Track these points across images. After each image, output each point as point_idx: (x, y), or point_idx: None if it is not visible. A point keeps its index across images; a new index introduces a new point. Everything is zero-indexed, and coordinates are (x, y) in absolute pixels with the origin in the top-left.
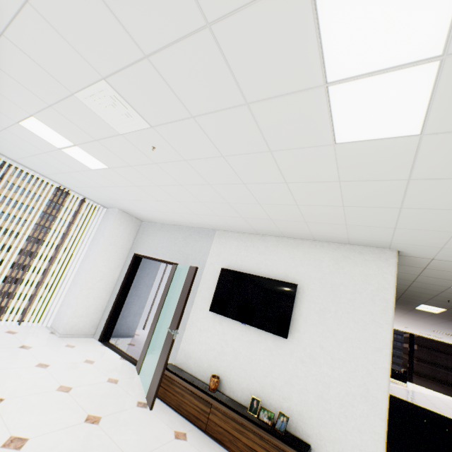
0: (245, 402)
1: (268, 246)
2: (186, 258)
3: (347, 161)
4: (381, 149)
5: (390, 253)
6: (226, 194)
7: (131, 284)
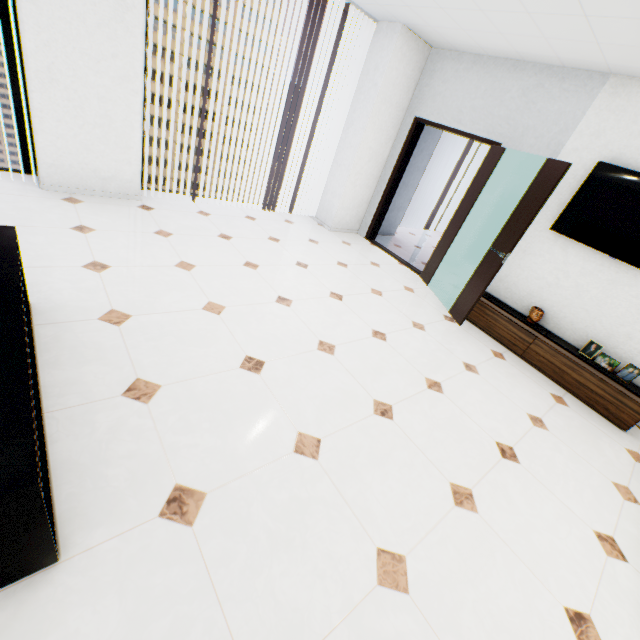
0: (573, 342)
1: None
2: (519, 135)
3: None
4: None
5: None
6: None
7: (405, 169)
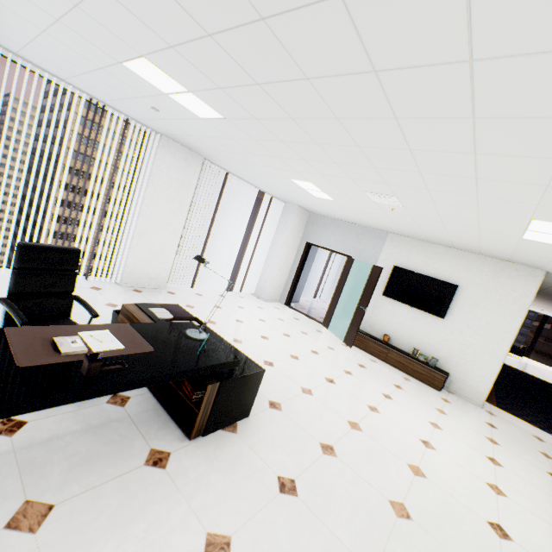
0: (407, 350)
1: (436, 253)
2: (359, 253)
3: (525, 242)
4: (546, 245)
5: (540, 272)
6: (424, 228)
7: (304, 266)
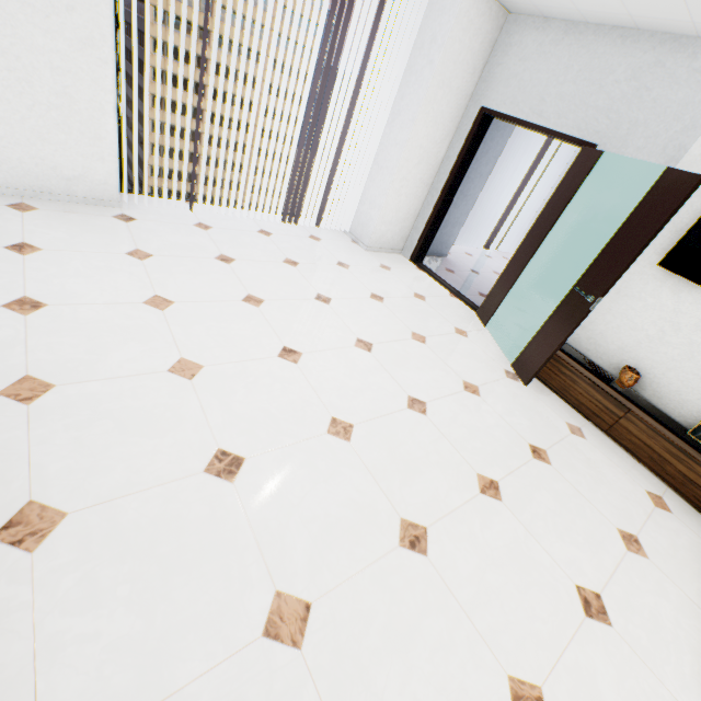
0: (678, 418)
1: None
2: (623, 134)
3: None
4: None
5: None
6: None
7: (464, 174)
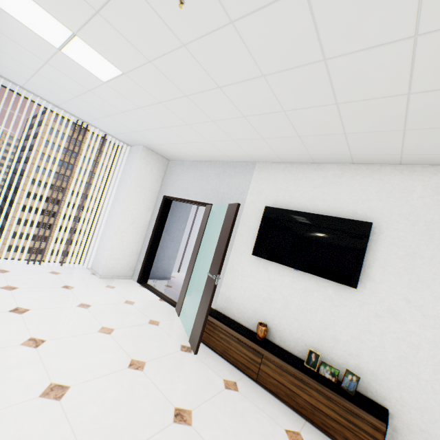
0: (299, 354)
1: (327, 177)
2: (220, 198)
3: None
4: None
5: None
6: (285, 93)
7: (163, 228)
